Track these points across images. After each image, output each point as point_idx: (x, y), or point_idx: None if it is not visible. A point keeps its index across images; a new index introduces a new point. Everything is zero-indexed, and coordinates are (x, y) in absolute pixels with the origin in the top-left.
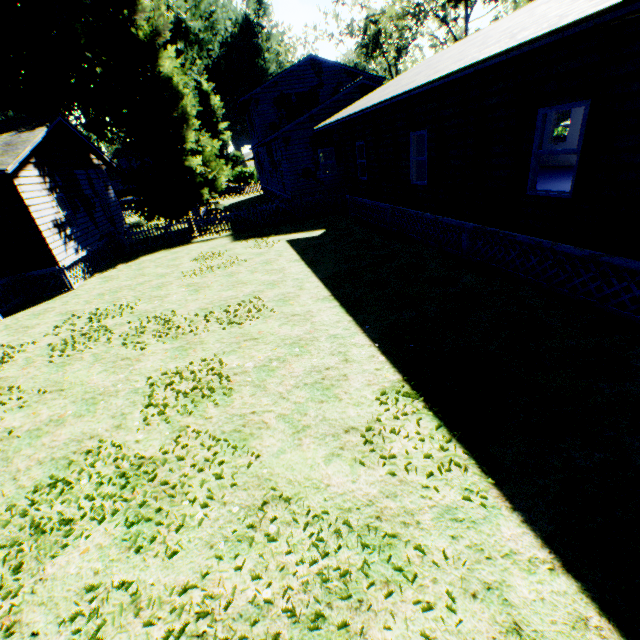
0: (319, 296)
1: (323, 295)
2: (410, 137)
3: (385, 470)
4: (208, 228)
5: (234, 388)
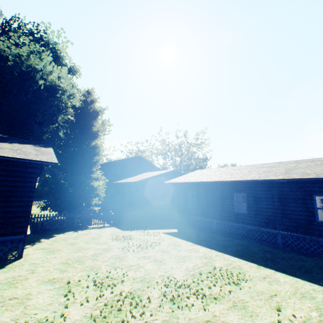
0: (253, 265)
1: (254, 265)
2: (233, 194)
3: None
4: (99, 220)
5: None
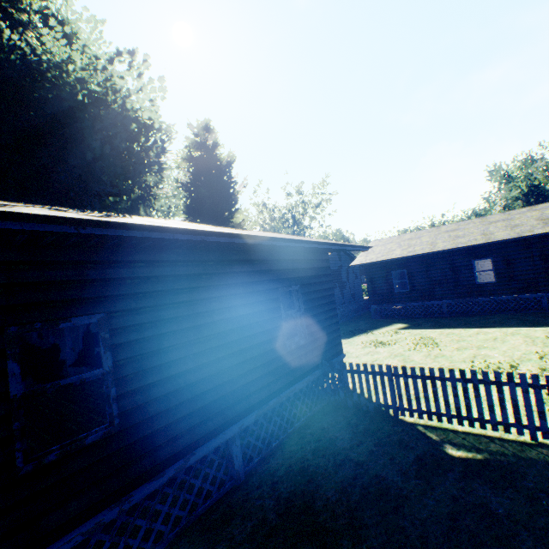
0: None
1: None
2: (472, 262)
3: None
4: None
5: None
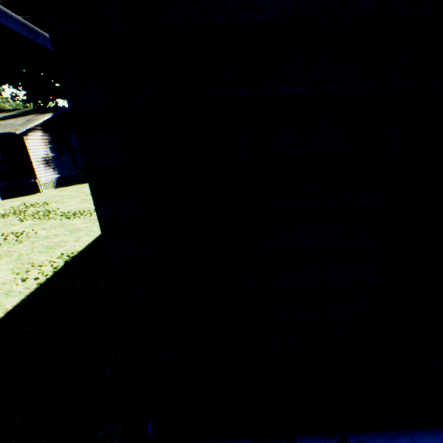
0: None
1: None
2: None
3: (17, 277)
4: None
5: (25, 242)
